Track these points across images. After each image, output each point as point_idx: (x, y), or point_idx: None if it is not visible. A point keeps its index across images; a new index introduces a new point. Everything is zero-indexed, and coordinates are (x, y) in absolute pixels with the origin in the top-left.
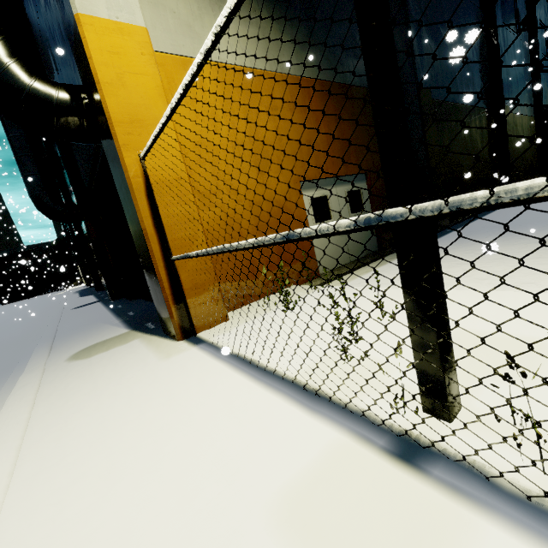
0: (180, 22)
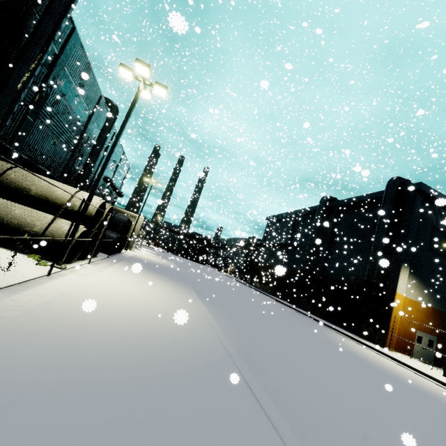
0: (406, 290)
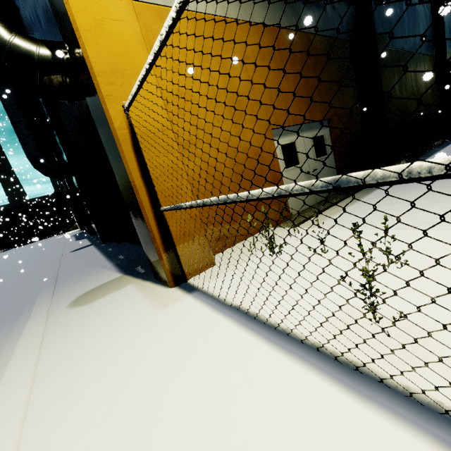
0: None
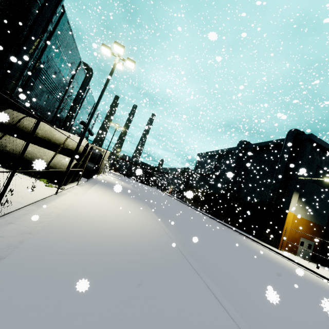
0: (296, 210)
